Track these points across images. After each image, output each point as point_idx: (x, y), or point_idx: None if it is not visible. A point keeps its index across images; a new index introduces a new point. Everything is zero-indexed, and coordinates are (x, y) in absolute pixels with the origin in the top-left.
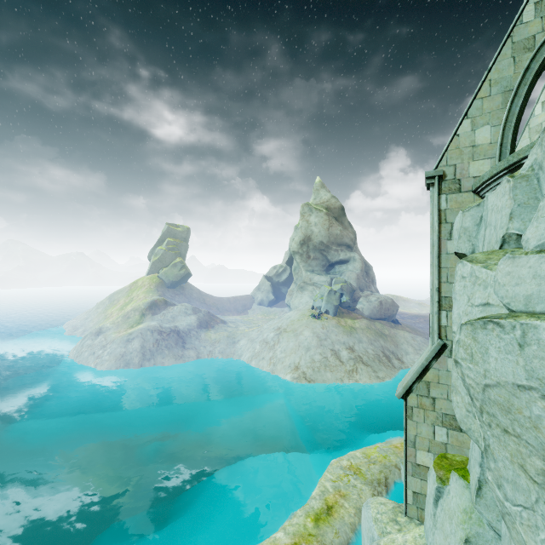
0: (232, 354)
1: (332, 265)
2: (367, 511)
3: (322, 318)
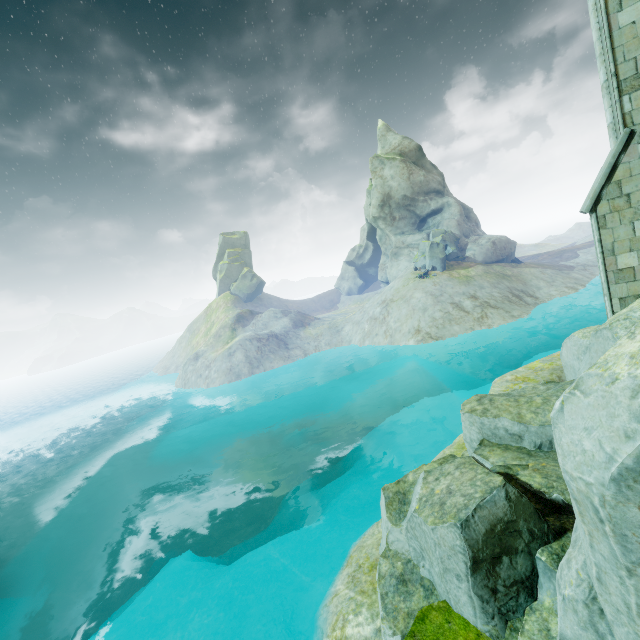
0: (340, 343)
1: (423, 220)
2: (571, 340)
3: (430, 276)
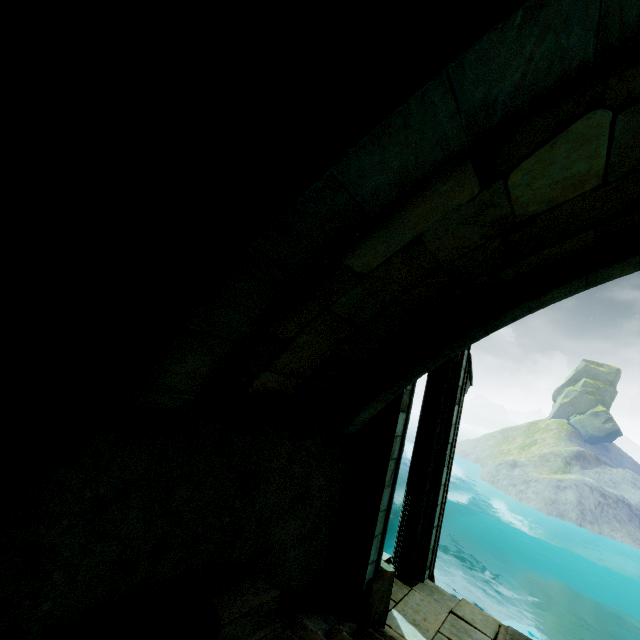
0: None
1: None
2: None
3: None
